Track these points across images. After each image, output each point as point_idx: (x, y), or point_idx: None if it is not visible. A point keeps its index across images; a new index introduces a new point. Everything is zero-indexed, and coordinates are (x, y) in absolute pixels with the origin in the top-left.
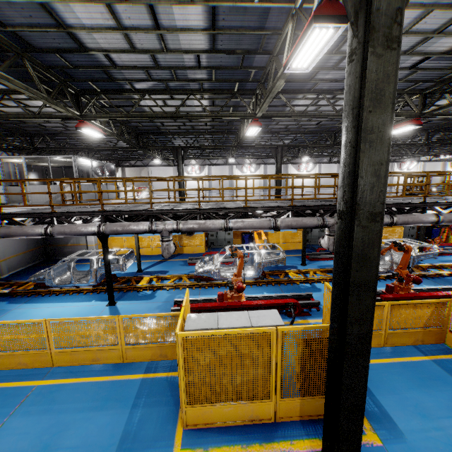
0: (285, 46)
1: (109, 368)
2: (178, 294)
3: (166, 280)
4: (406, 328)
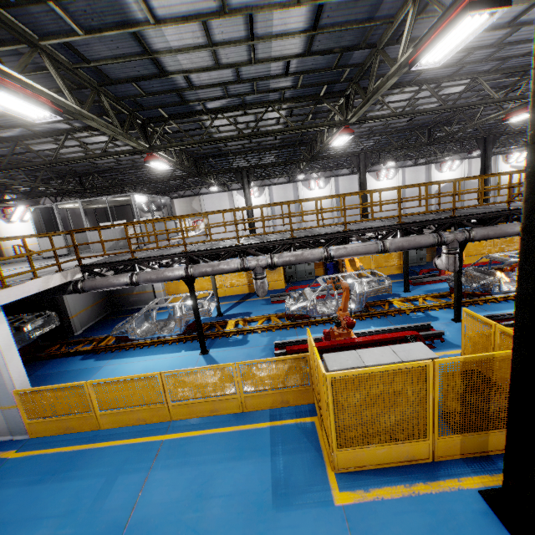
0: (402, 37)
1: (230, 418)
2: (272, 336)
3: (253, 322)
4: None
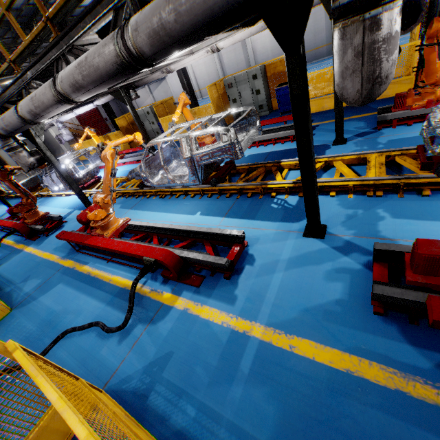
0: None
1: None
2: (39, 203)
3: None
4: None
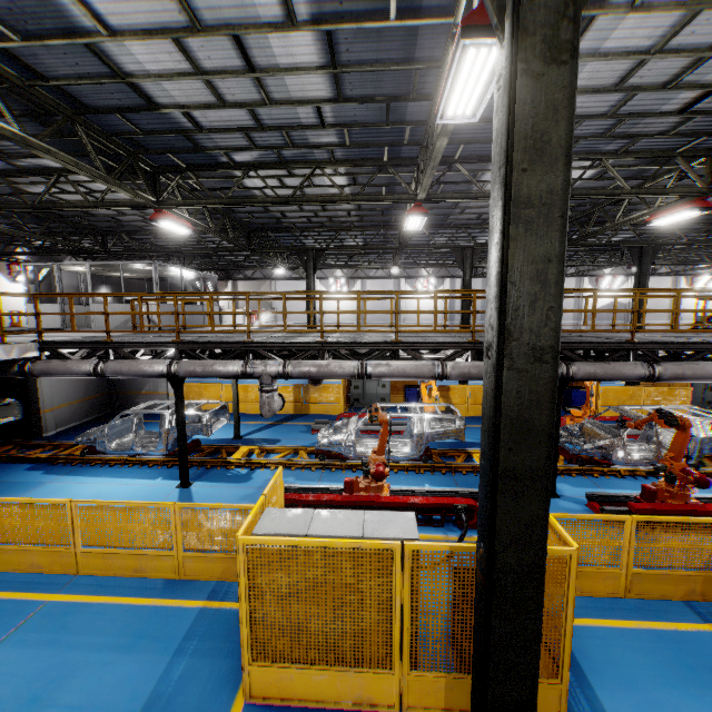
0: None
1: (156, 585)
2: (287, 477)
3: (274, 453)
4: (668, 566)
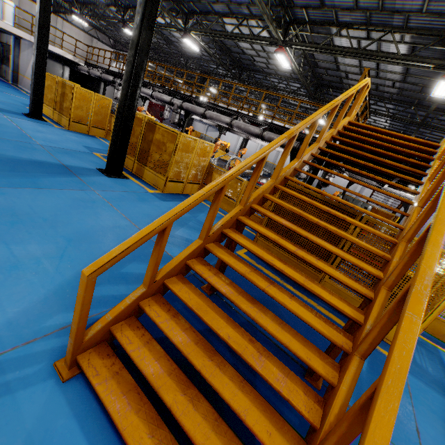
0: None
1: None
2: None
3: None
4: None
